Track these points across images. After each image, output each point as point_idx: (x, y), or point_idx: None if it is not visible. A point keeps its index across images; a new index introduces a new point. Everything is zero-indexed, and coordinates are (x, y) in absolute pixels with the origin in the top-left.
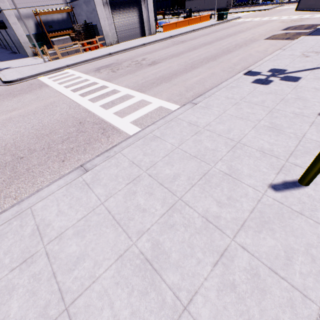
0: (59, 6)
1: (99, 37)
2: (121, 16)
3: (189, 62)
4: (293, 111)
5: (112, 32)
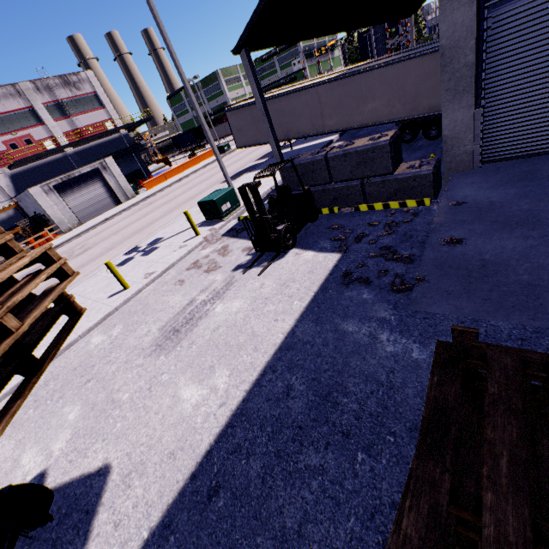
0: (1, 205)
1: (50, 227)
2: (78, 195)
3: (117, 240)
4: (97, 298)
5: (69, 216)
